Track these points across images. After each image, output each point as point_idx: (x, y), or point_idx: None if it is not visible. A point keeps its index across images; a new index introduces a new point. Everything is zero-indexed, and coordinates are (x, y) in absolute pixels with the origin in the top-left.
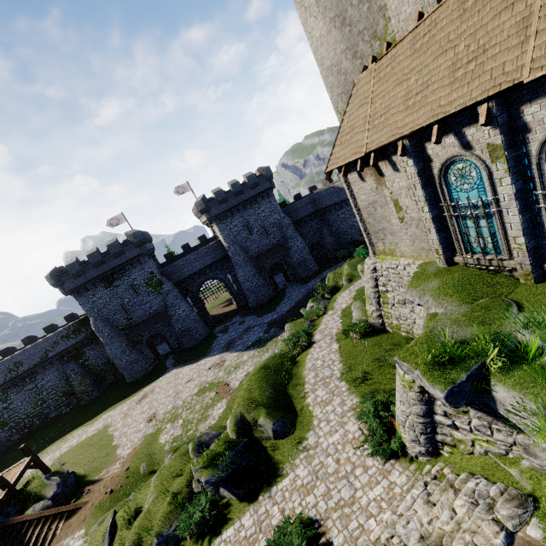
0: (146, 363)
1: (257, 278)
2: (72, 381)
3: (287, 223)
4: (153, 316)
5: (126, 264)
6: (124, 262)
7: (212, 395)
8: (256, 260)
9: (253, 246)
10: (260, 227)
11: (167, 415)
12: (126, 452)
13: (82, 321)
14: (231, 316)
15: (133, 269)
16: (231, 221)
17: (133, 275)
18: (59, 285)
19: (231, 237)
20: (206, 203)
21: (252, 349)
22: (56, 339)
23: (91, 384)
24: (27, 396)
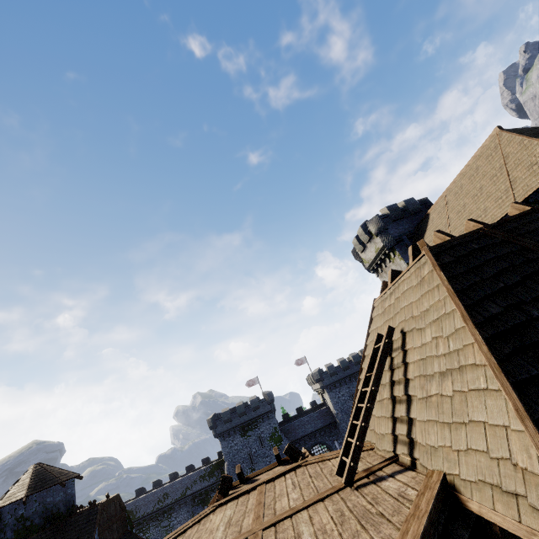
0: None
1: None
2: None
3: None
4: None
5: (259, 418)
6: (258, 415)
7: None
8: None
9: None
10: None
11: None
12: None
13: (217, 464)
14: None
15: (263, 422)
16: (339, 390)
17: (262, 427)
18: (214, 427)
19: (339, 405)
20: (321, 374)
21: None
22: (196, 478)
23: None
24: (160, 533)
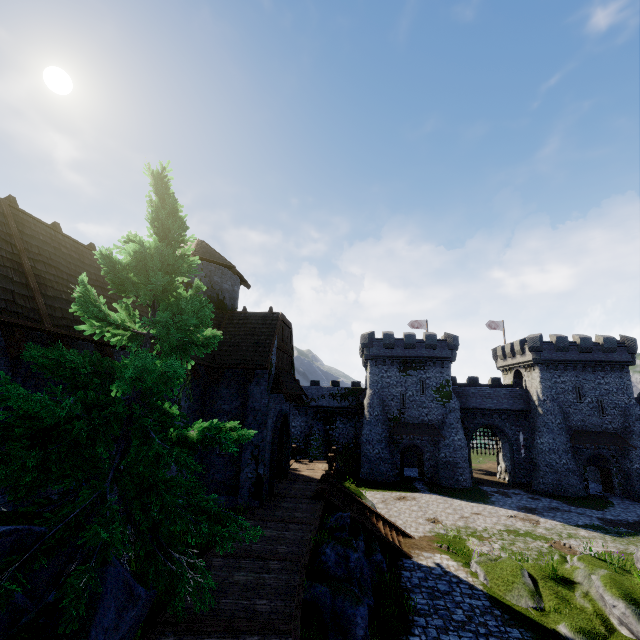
0: (391, 469)
1: (568, 457)
2: (313, 440)
3: (638, 414)
4: (426, 425)
5: (429, 360)
6: (430, 356)
7: (541, 543)
8: (575, 434)
9: (576, 417)
10: (595, 399)
11: (463, 529)
12: (413, 533)
13: (354, 390)
14: (501, 486)
15: (432, 367)
16: (560, 374)
17: (429, 373)
18: (369, 346)
19: (552, 391)
20: (541, 343)
21: (593, 530)
22: (325, 393)
23: (324, 455)
24: None
